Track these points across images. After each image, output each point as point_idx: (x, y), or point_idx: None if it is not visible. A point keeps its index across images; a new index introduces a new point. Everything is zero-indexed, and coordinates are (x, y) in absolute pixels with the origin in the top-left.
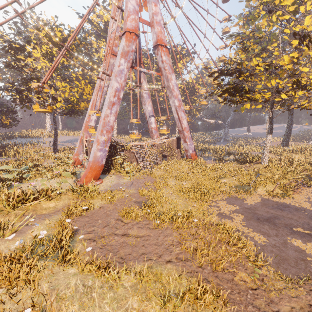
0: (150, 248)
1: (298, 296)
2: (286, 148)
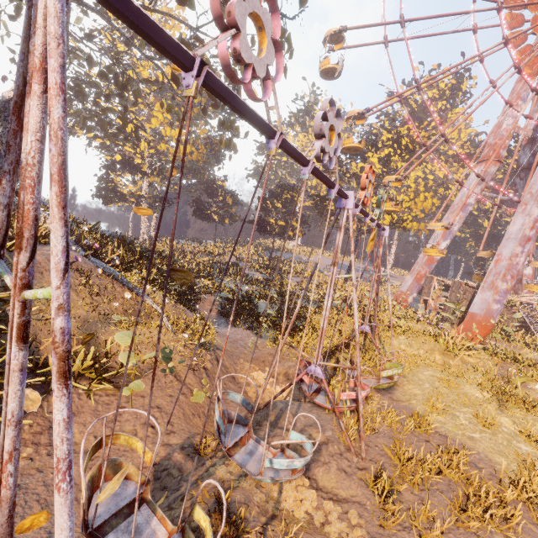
0: None
1: None
2: None
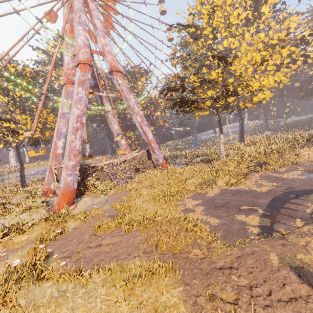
0: (122, 251)
1: (232, 254)
2: (242, 143)
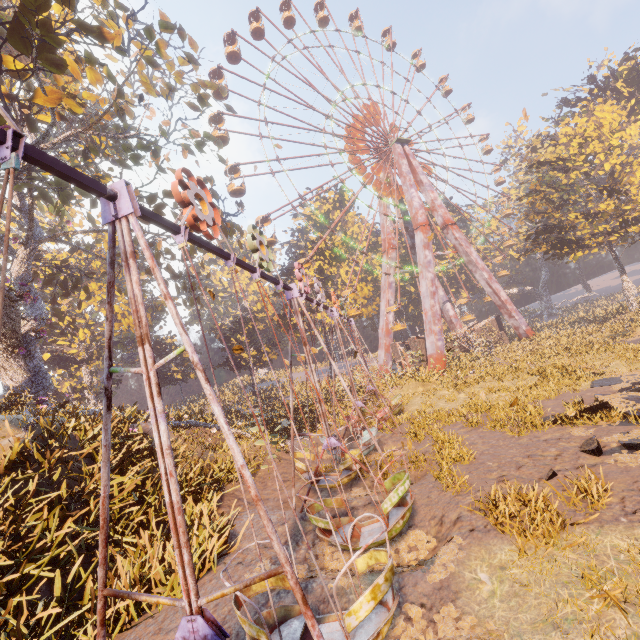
0: None
1: None
2: None
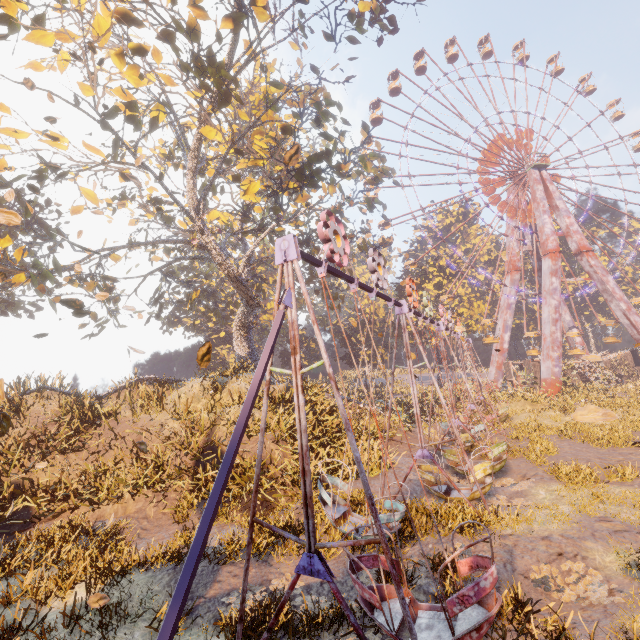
0: None
1: None
2: None
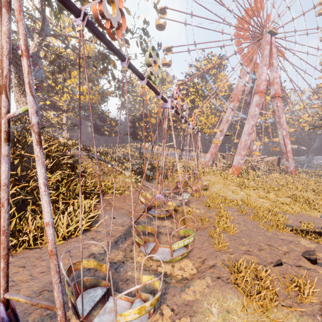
0: None
1: None
2: None
